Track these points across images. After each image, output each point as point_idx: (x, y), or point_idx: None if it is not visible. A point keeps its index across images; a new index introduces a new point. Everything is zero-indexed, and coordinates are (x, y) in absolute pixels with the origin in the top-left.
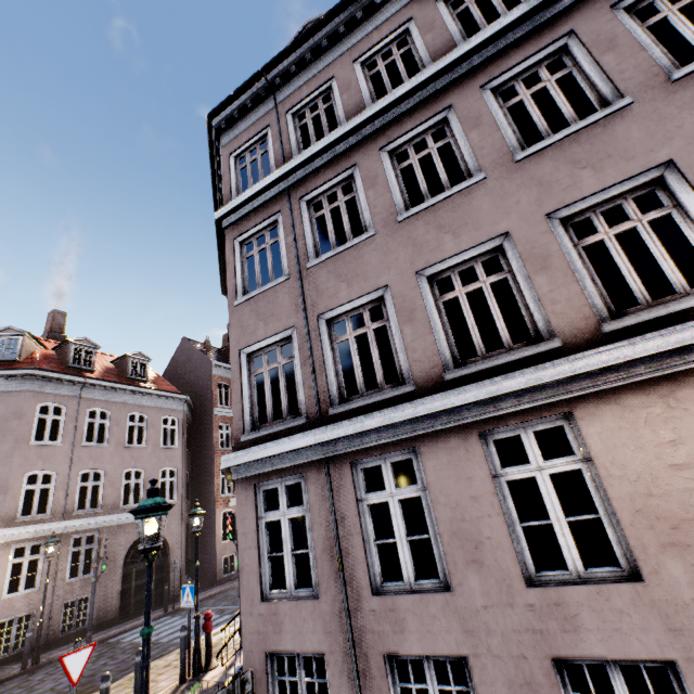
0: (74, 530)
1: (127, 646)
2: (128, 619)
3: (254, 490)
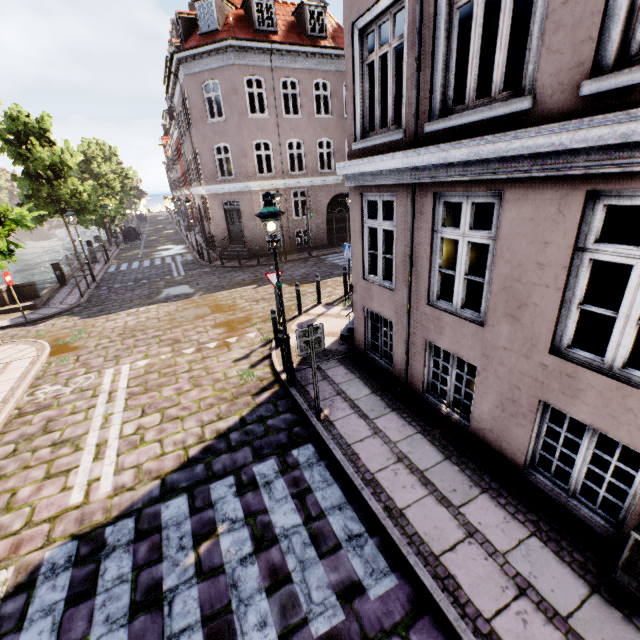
0: (291, 187)
1: (328, 264)
2: (333, 247)
3: (360, 199)
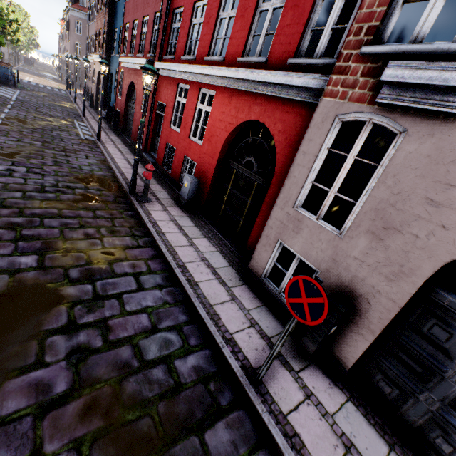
0: None
1: None
2: None
3: None
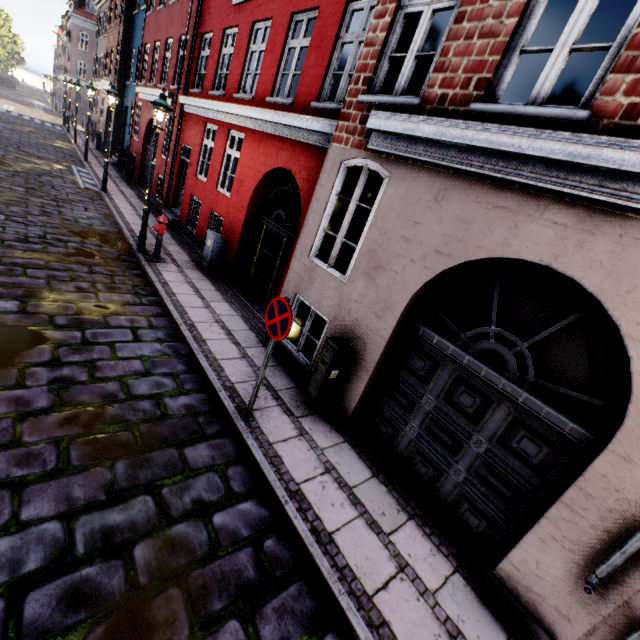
0: None
1: None
2: None
3: None
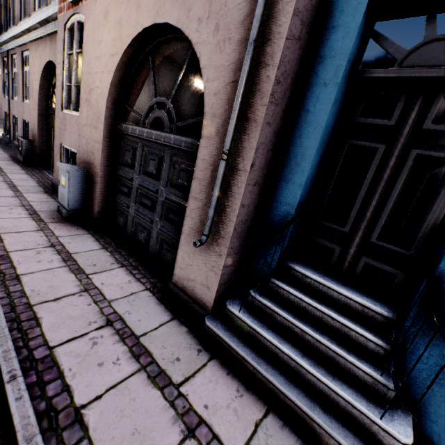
0: None
1: None
2: None
3: (3, 60)
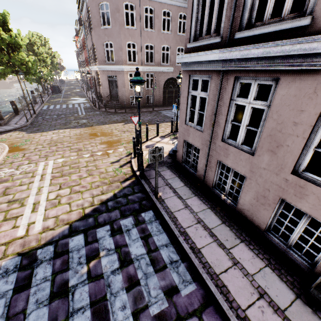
0: (145, 71)
1: (162, 115)
2: (165, 106)
3: (189, 78)
